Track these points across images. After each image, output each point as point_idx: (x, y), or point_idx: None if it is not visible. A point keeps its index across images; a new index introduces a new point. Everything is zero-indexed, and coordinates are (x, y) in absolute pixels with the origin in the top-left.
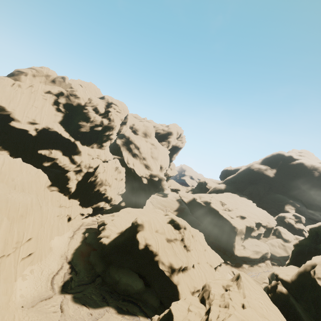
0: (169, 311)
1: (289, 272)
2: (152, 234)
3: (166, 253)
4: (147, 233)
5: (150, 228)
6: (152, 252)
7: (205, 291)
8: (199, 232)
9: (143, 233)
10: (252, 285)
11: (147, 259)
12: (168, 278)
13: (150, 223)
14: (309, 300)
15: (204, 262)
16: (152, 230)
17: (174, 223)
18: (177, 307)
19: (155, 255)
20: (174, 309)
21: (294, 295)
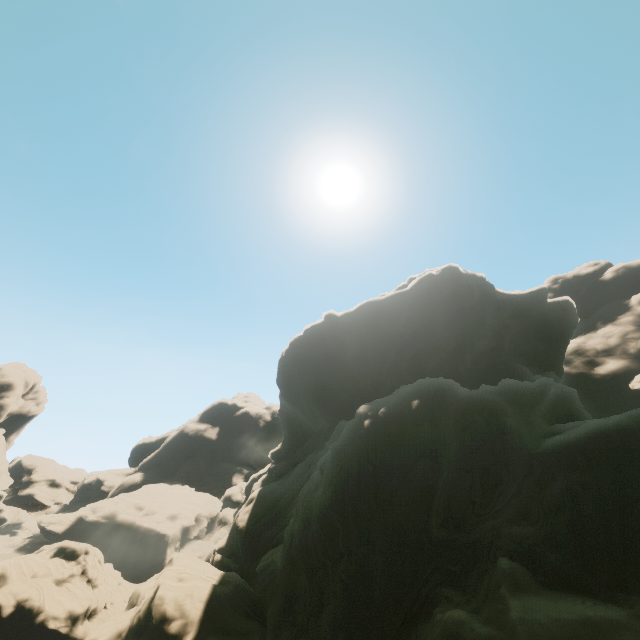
0: (91, 638)
1: (224, 538)
2: (28, 582)
3: (58, 602)
4: (17, 584)
5: (20, 575)
6: (32, 611)
7: (135, 596)
8: (106, 564)
9: (9, 588)
10: (186, 557)
11: (16, 636)
12: (67, 636)
13: (20, 566)
14: (237, 548)
15: (121, 600)
16: (25, 577)
17: (66, 552)
18: (102, 628)
19: (38, 614)
20: (99, 631)
21: (228, 555)
